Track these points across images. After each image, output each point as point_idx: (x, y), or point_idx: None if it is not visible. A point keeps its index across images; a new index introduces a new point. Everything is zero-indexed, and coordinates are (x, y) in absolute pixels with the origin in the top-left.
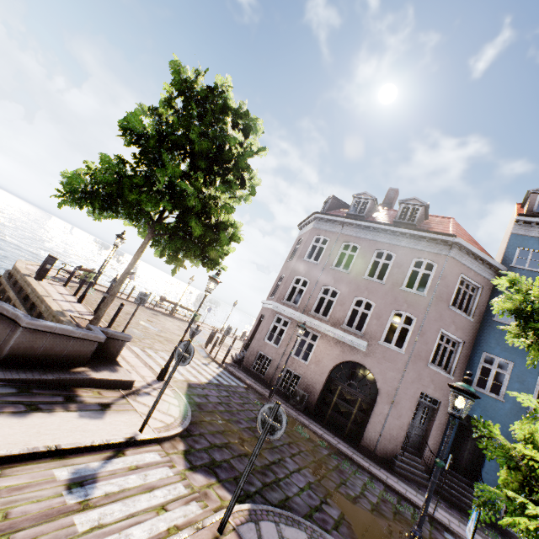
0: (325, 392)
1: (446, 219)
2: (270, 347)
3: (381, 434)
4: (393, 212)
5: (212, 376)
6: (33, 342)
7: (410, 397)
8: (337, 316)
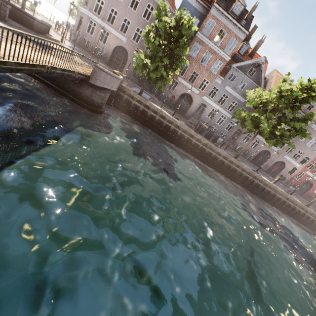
0: (112, 57)
1: None
2: (89, 36)
3: (128, 71)
4: None
5: (71, 45)
6: (38, 25)
7: None
8: (117, 25)
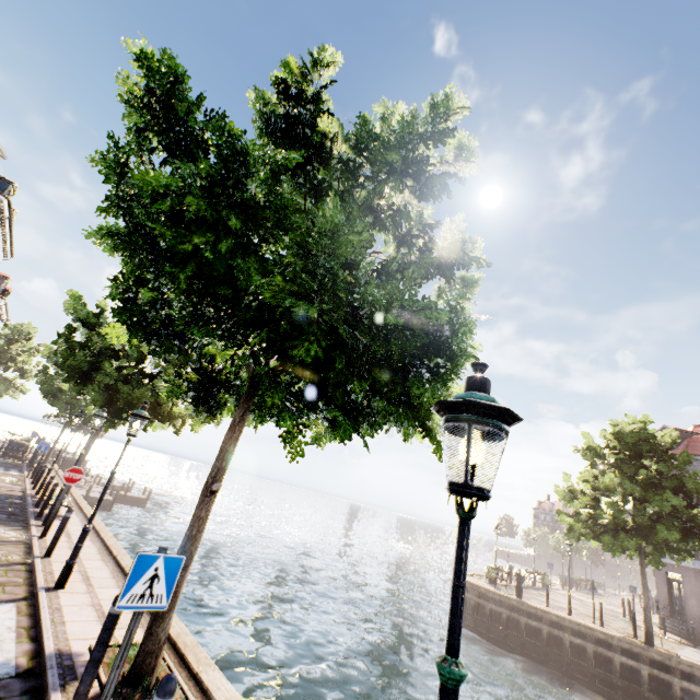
0: None
1: None
2: None
3: None
4: None
5: None
6: None
7: None
8: None
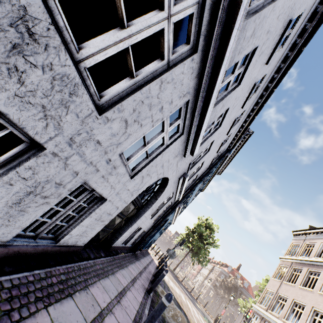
0: (225, 317)
1: (249, 284)
2: (216, 303)
3: None
4: (241, 276)
5: None
6: None
7: (238, 322)
8: None
